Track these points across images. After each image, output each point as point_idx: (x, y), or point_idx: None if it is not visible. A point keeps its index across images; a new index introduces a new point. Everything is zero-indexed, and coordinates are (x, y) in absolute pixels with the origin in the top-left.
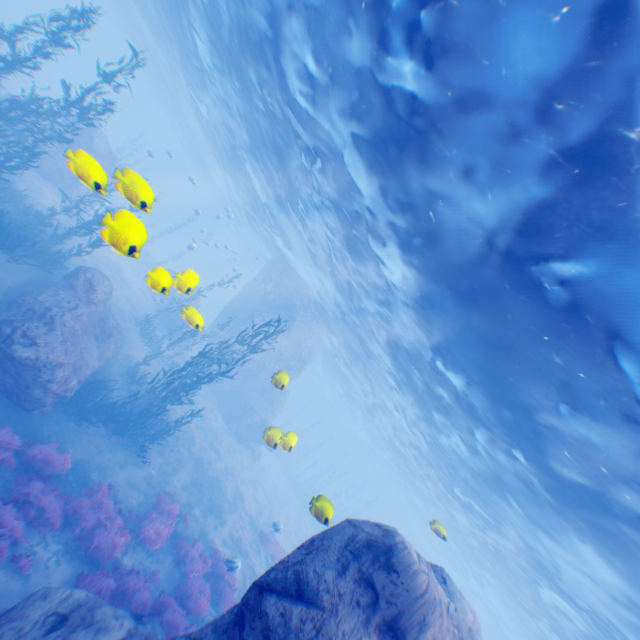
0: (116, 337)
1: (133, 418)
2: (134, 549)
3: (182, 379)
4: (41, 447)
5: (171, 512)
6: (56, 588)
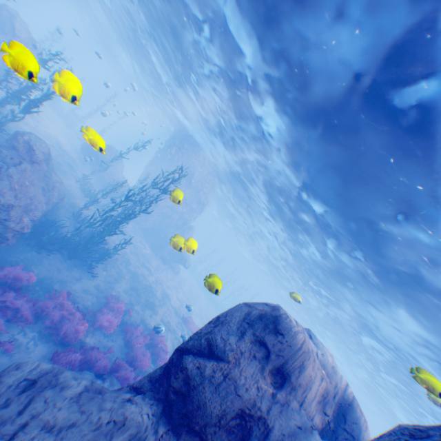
0: (59, 188)
1: (81, 247)
2: (93, 333)
3: (115, 218)
4: (9, 268)
5: (118, 308)
6: (26, 362)
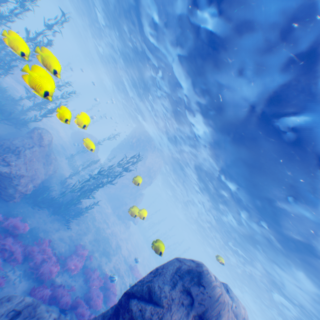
0: (54, 164)
1: (63, 206)
2: (62, 274)
3: (89, 186)
4: (12, 220)
5: (83, 255)
6: (15, 295)
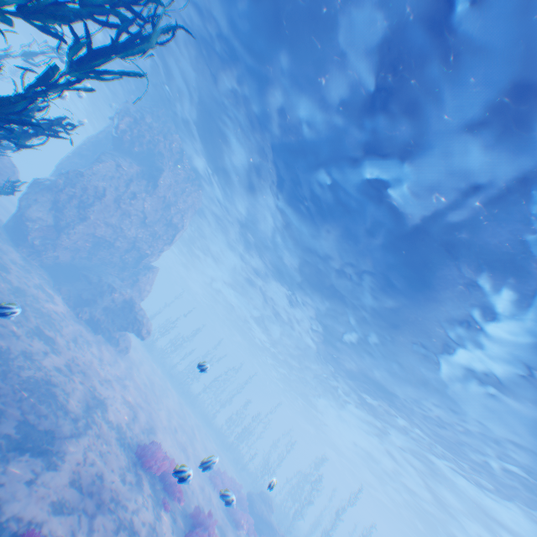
0: None
1: None
2: None
3: None
4: None
5: None
6: None
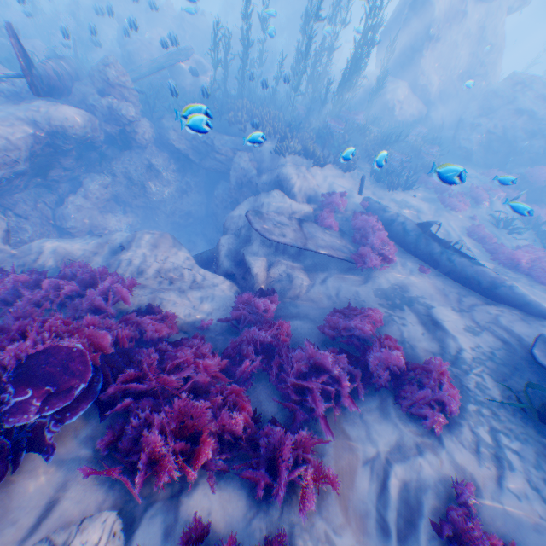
0: None
1: None
2: None
3: None
4: None
5: None
6: None
